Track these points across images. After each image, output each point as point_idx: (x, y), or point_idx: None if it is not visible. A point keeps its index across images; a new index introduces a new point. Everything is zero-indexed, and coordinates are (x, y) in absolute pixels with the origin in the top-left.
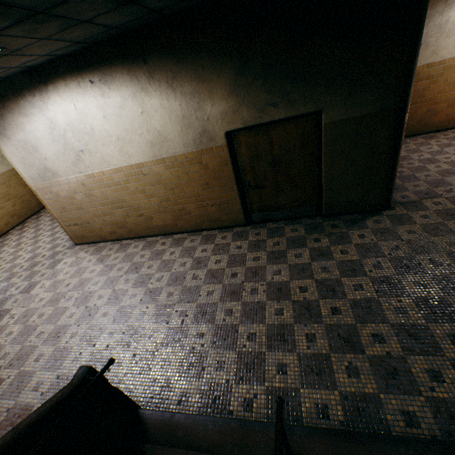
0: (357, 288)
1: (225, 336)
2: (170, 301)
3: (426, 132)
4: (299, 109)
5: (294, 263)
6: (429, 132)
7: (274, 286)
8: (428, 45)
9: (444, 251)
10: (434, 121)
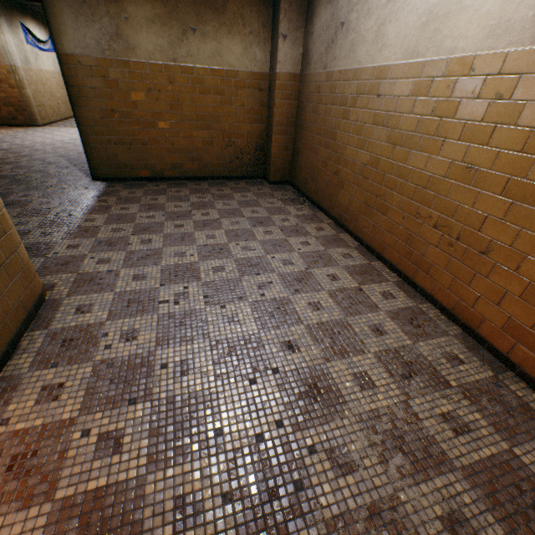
0: (0, 167)
1: (3, 150)
2: (48, 143)
3: (331, 215)
4: None
5: (49, 159)
6: (333, 217)
7: (31, 156)
8: (349, 28)
9: (3, 186)
10: (340, 199)
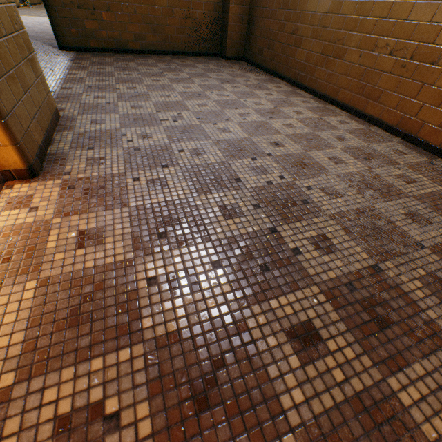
0: None
1: None
2: None
3: (286, 78)
4: None
5: None
6: (288, 80)
7: None
8: None
9: None
10: (296, 59)
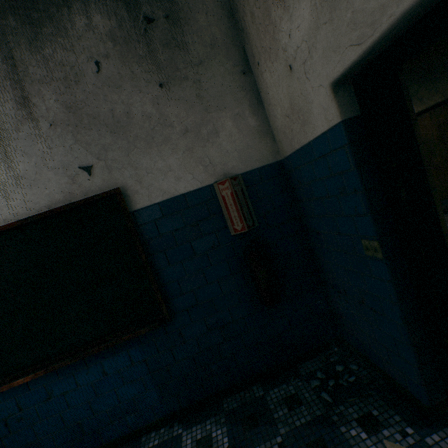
0: None
1: None
2: None
3: None
4: (427, 103)
5: None
6: None
7: None
8: None
9: None
10: None
